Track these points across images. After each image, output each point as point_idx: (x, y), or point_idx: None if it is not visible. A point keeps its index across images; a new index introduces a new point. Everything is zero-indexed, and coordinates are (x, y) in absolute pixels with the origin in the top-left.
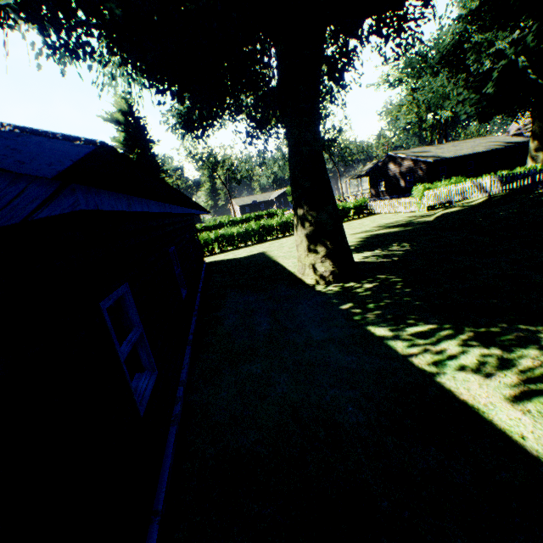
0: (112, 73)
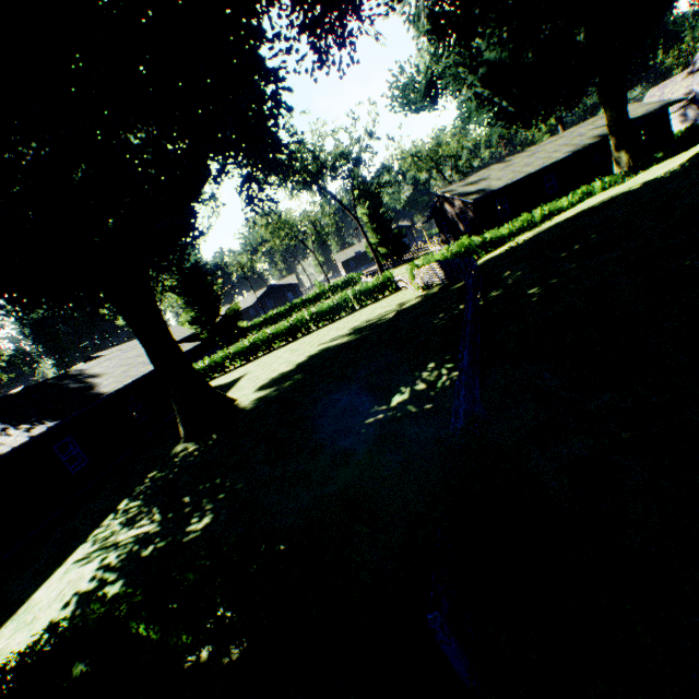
0: None
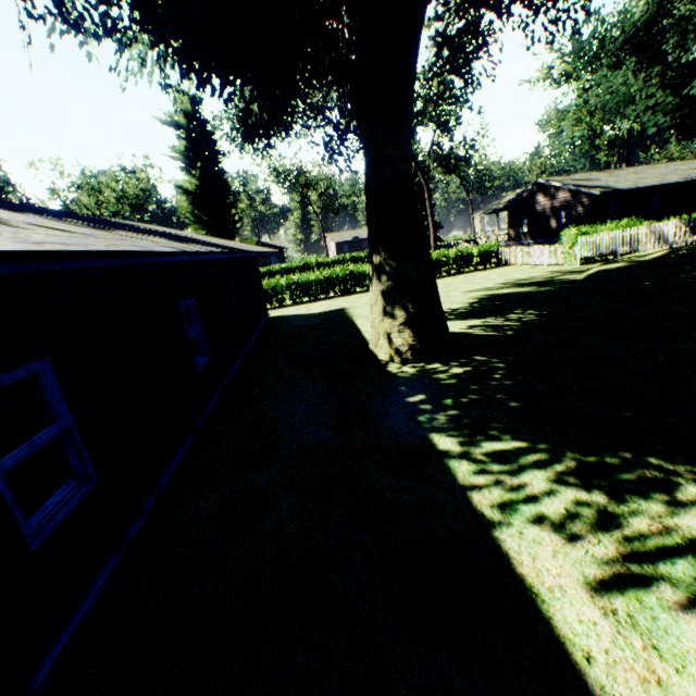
0: (141, 57)
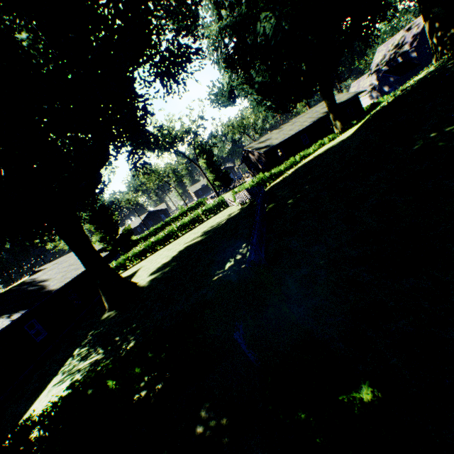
0: None
